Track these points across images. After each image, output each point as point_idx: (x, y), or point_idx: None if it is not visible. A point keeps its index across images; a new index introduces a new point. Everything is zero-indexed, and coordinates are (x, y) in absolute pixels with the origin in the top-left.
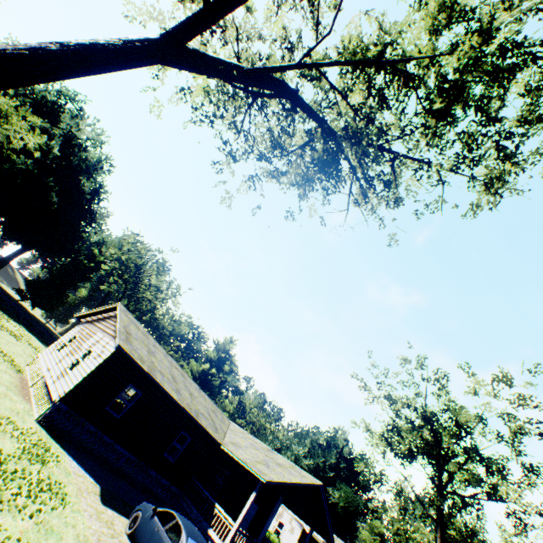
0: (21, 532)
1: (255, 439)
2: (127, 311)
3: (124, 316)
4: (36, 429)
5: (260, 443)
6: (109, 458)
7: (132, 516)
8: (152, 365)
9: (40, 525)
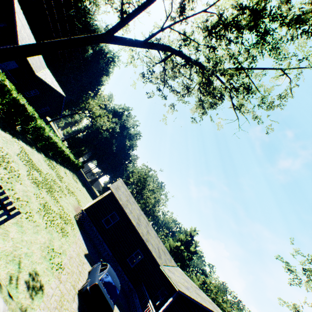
0: (39, 222)
1: (190, 279)
2: (123, 183)
3: (120, 182)
4: (72, 217)
5: (192, 282)
6: (100, 249)
7: (94, 265)
8: (126, 205)
9: (48, 228)
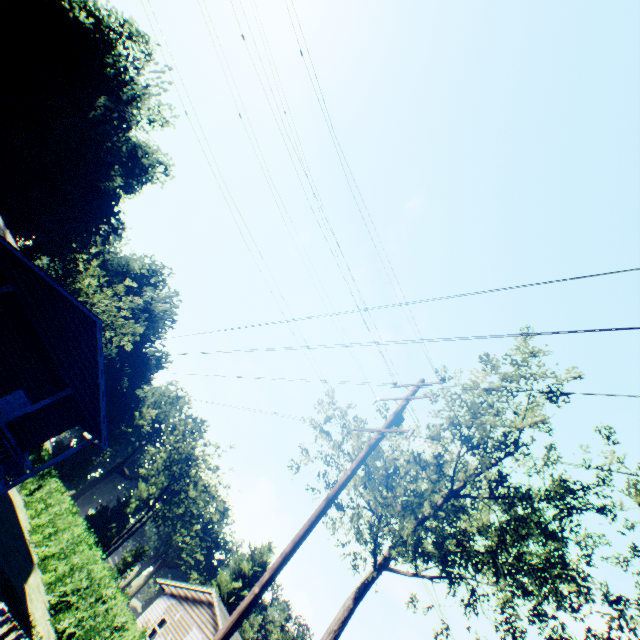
0: None
1: None
2: (219, 599)
3: (221, 613)
4: None
5: None
6: None
7: None
8: None
9: None
